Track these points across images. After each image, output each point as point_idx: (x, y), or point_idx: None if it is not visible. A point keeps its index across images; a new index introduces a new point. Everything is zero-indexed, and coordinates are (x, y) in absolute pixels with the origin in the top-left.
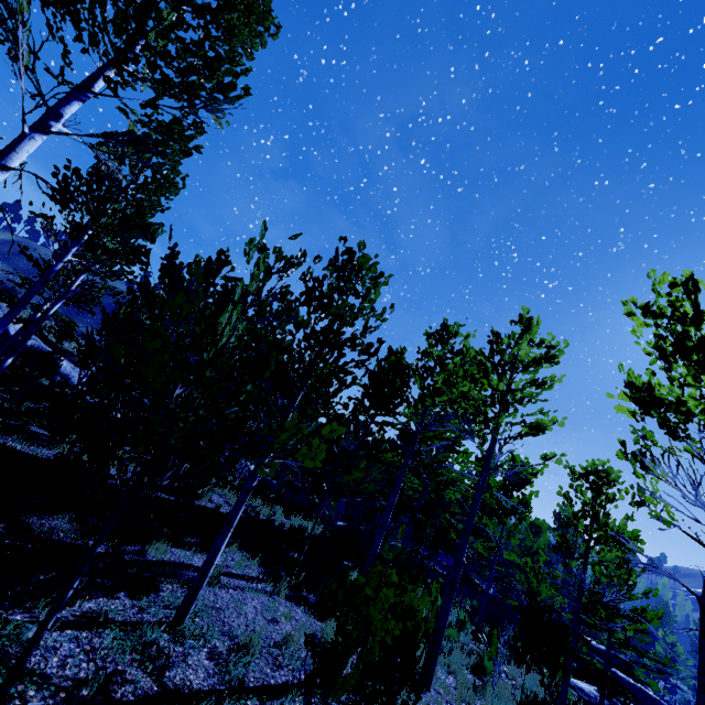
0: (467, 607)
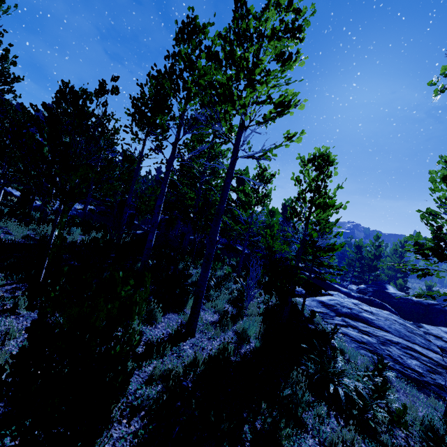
0: (234, 262)
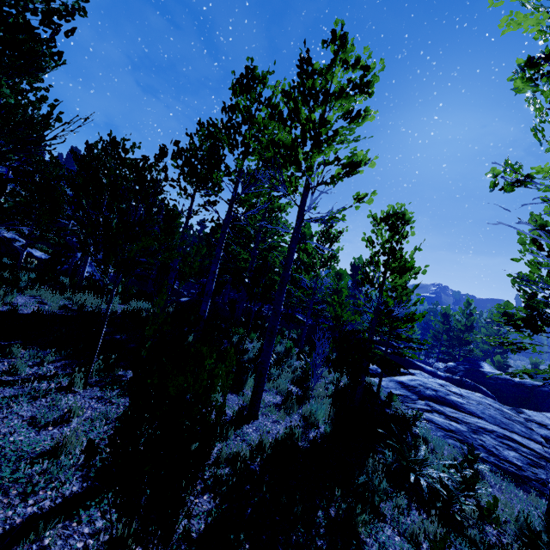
0: (294, 335)
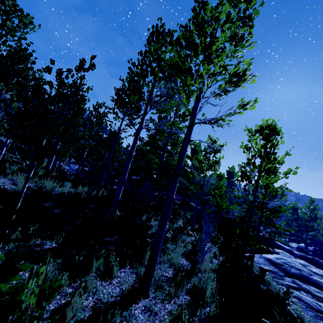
0: (188, 216)
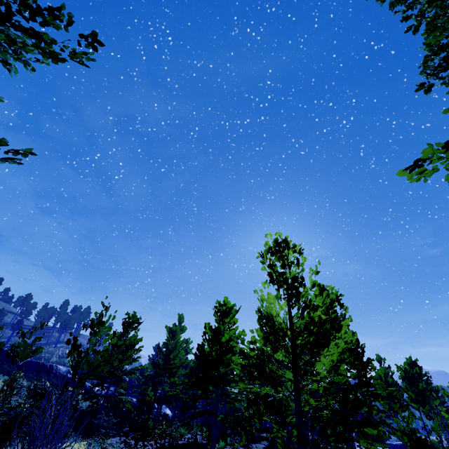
0: None
